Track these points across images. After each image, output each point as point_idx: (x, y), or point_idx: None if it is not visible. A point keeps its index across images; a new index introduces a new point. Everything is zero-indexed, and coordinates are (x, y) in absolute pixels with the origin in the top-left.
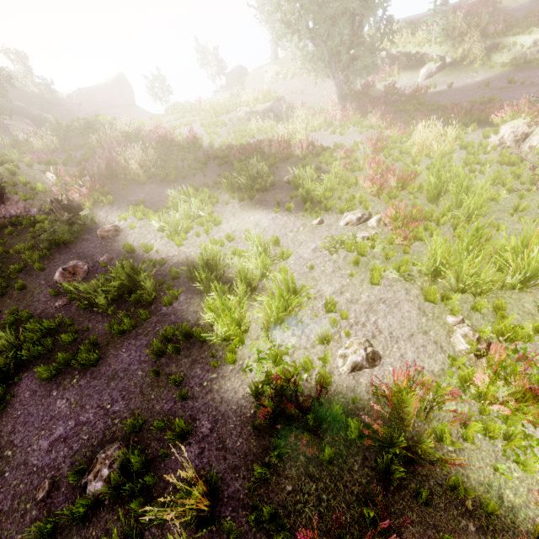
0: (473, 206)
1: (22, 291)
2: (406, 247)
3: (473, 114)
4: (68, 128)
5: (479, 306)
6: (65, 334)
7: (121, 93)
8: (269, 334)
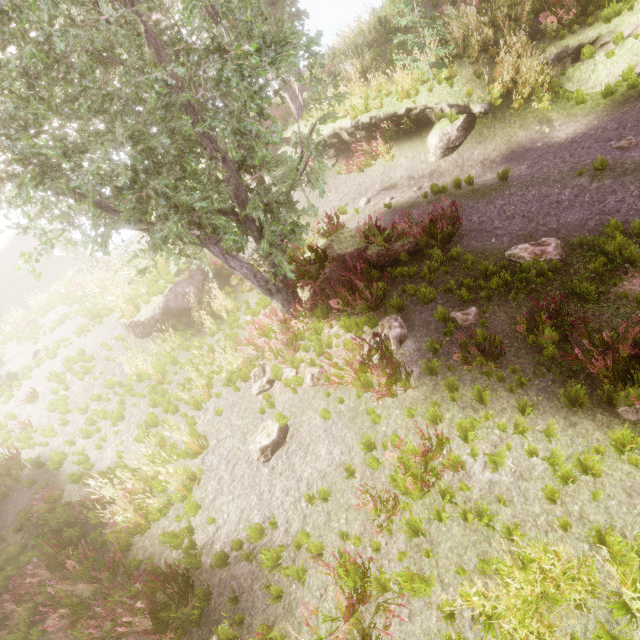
0: None
1: None
2: None
3: None
4: None
5: None
6: None
7: None
8: None
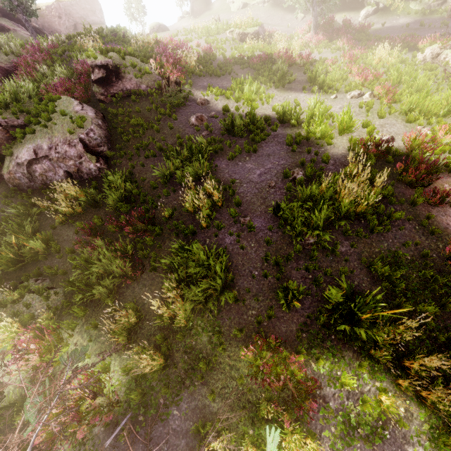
0: (420, 85)
1: (170, 130)
2: (390, 104)
3: (405, 43)
4: (99, 34)
5: (432, 120)
6: (229, 141)
7: (92, 11)
8: (339, 137)
